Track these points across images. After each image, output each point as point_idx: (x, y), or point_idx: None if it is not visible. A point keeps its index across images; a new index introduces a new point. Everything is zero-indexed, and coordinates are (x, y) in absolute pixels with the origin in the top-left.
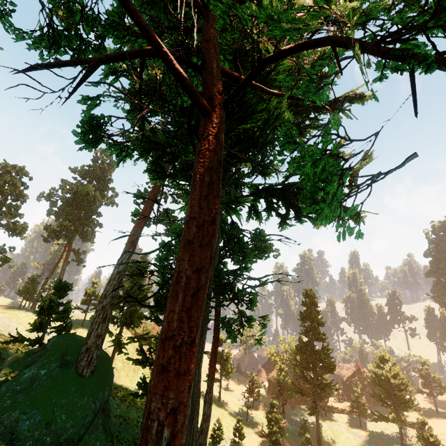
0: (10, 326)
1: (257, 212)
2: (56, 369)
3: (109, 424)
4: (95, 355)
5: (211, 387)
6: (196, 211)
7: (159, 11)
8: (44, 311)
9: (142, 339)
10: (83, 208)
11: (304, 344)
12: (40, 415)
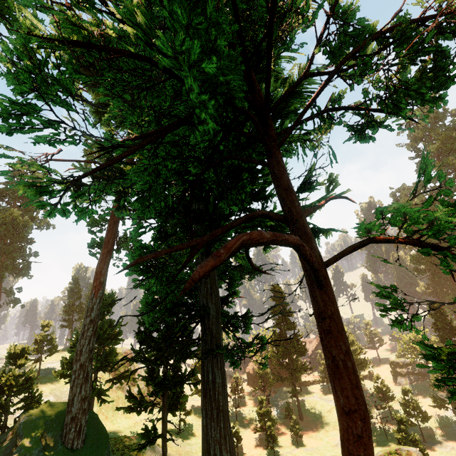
0: None
1: None
2: (40, 455)
3: None
4: (83, 422)
5: None
6: (353, 403)
7: None
8: (3, 390)
9: (123, 379)
10: (8, 238)
11: (279, 336)
12: None
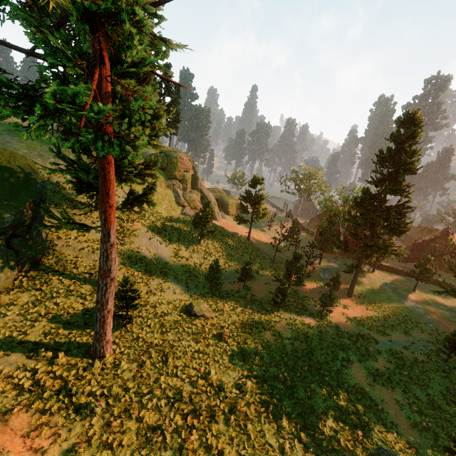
0: (8, 143)
1: None
2: None
3: (36, 249)
4: None
5: (106, 235)
6: None
7: None
8: None
9: None
10: None
11: (369, 197)
12: None
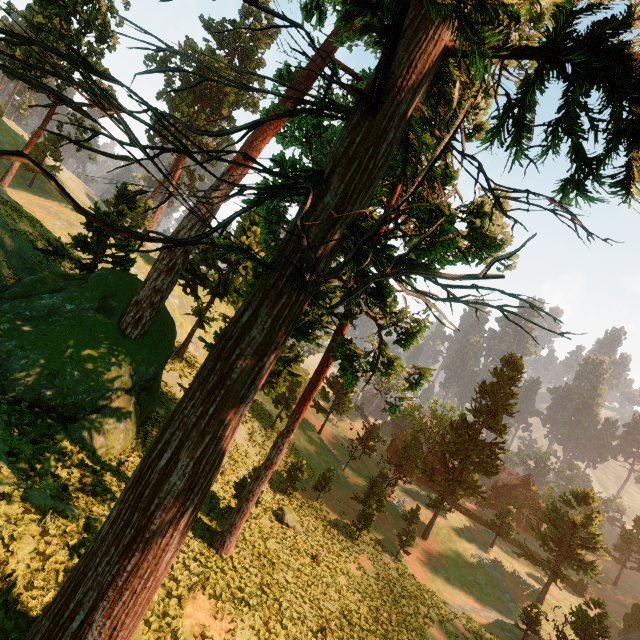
0: None
1: (522, 127)
2: (90, 311)
3: (152, 407)
4: (146, 315)
5: (290, 431)
6: None
7: None
8: (94, 226)
9: None
10: (209, 102)
11: (466, 426)
12: (44, 360)
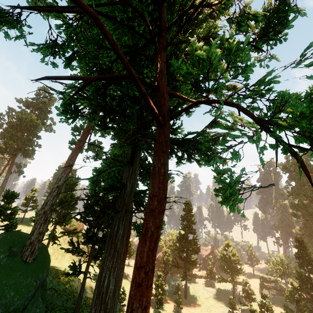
0: None
1: None
2: (5, 258)
3: (46, 295)
4: (37, 247)
5: (123, 268)
6: (156, 191)
7: (124, 35)
8: None
9: (71, 233)
10: (26, 132)
11: (182, 236)
12: None
